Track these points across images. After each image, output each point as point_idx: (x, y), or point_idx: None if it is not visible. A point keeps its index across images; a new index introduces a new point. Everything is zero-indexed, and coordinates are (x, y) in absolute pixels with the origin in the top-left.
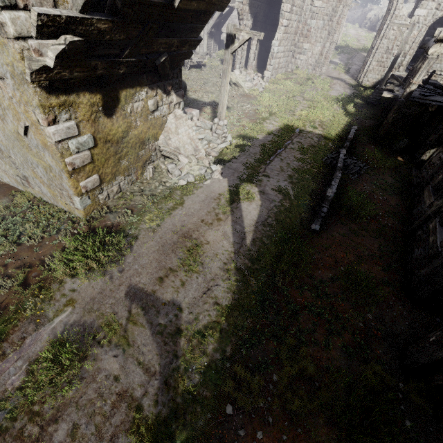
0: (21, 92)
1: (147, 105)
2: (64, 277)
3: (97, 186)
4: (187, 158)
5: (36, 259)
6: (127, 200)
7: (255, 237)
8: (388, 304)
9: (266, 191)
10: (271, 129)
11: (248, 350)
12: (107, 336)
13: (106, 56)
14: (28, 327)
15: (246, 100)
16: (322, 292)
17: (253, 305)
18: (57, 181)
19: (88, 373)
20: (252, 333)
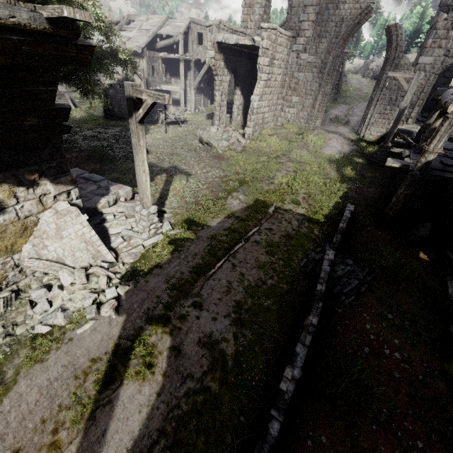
0: None
1: None
2: None
3: None
4: (73, 274)
5: None
6: None
7: None
8: None
9: (183, 347)
10: (233, 208)
11: None
12: None
13: None
14: None
15: (217, 163)
16: None
17: None
18: None
19: None
20: None
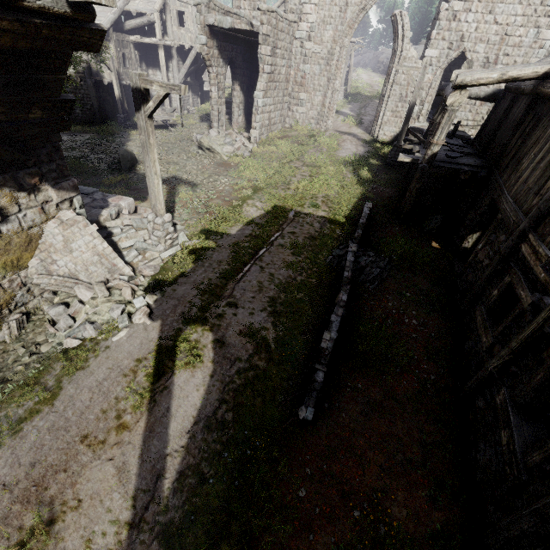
0: None
1: None
2: None
3: None
4: (91, 289)
5: None
6: None
7: (184, 465)
8: None
9: (226, 339)
10: (252, 215)
11: None
12: None
13: None
14: None
15: (224, 170)
16: None
17: None
18: None
19: None
20: None
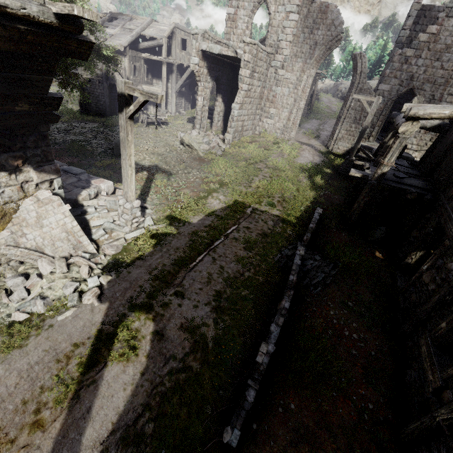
0: None
1: None
2: None
3: None
4: (53, 263)
5: None
6: None
7: None
8: None
9: (166, 331)
10: (214, 207)
11: None
12: None
13: None
14: None
15: (198, 164)
16: None
17: None
18: None
19: None
20: None
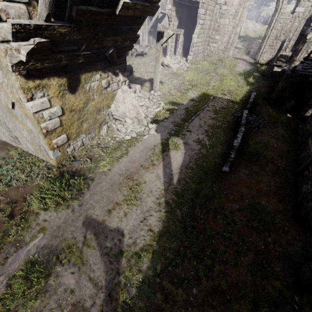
0: (8, 79)
1: (101, 84)
2: (39, 210)
3: (65, 142)
4: (131, 119)
5: (20, 197)
6: (88, 151)
7: (180, 177)
8: (284, 229)
9: (188, 142)
10: (192, 96)
11: (173, 268)
12: (67, 257)
13: (68, 51)
14: (10, 249)
15: (175, 76)
16: (232, 220)
17: (178, 231)
18: (36, 139)
19: (52, 287)
20: (177, 254)
